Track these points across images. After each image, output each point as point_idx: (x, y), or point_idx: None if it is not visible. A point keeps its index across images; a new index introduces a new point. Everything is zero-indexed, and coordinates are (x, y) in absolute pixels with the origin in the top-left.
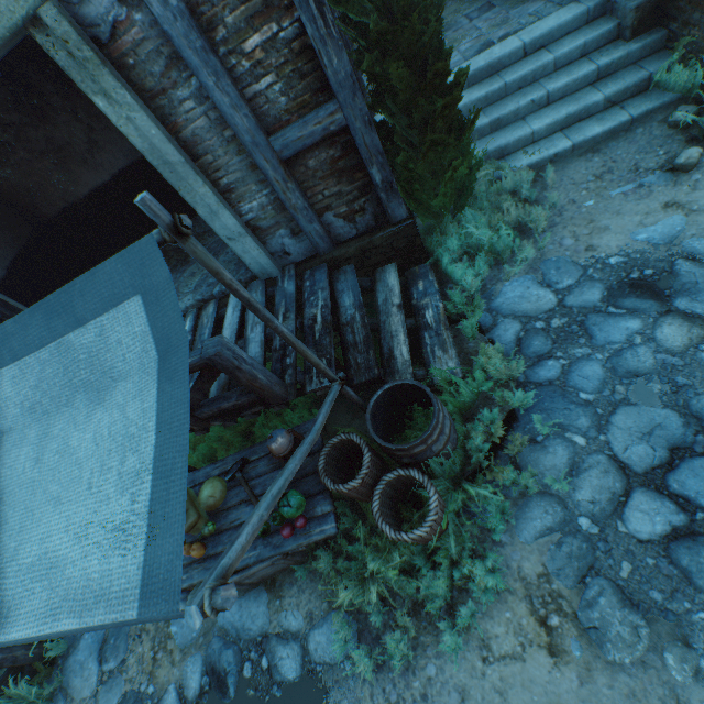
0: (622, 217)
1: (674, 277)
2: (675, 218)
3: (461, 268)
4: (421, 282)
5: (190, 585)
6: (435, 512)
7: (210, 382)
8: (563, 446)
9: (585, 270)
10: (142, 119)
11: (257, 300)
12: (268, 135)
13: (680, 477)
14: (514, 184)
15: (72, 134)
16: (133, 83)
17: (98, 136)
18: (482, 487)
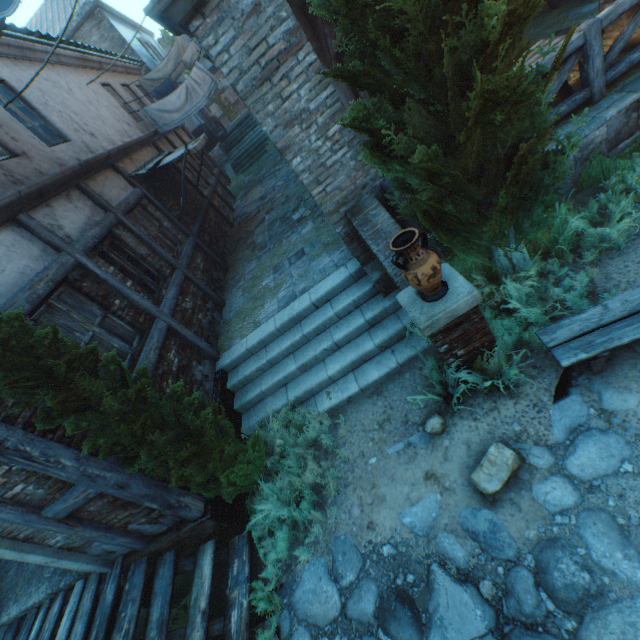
0: (395, 484)
1: (430, 592)
2: (432, 497)
3: (268, 545)
4: (237, 560)
5: None
6: None
7: None
8: None
9: (364, 560)
10: None
11: (85, 607)
12: (43, 506)
13: None
14: (317, 431)
15: None
16: None
17: None
18: None
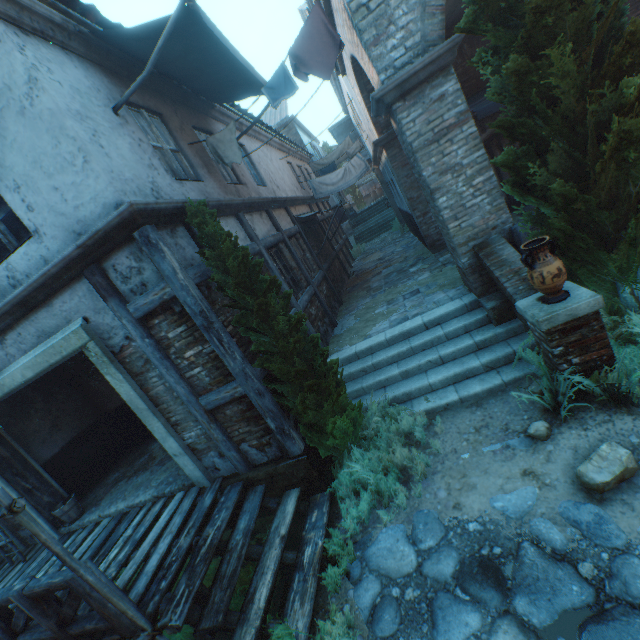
0: (488, 476)
1: (518, 564)
2: (529, 489)
3: (349, 504)
4: (316, 511)
5: None
6: None
7: (77, 599)
8: None
9: (447, 531)
10: (127, 386)
11: (185, 507)
12: (200, 395)
13: None
14: (411, 425)
15: None
16: (128, 368)
17: None
18: None
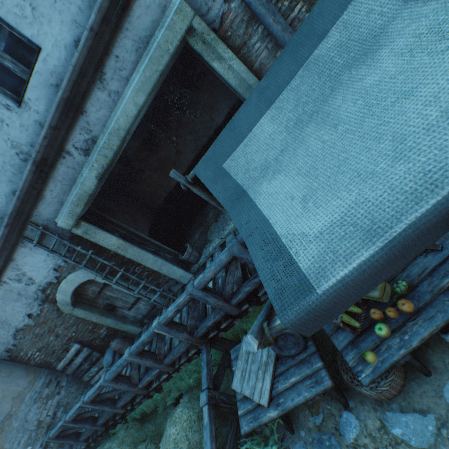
0: None
1: None
2: None
3: None
4: None
5: (419, 342)
6: None
7: None
8: None
9: None
10: (236, 63)
11: None
12: None
13: None
14: None
15: (168, 152)
16: (229, 47)
17: (180, 147)
18: None
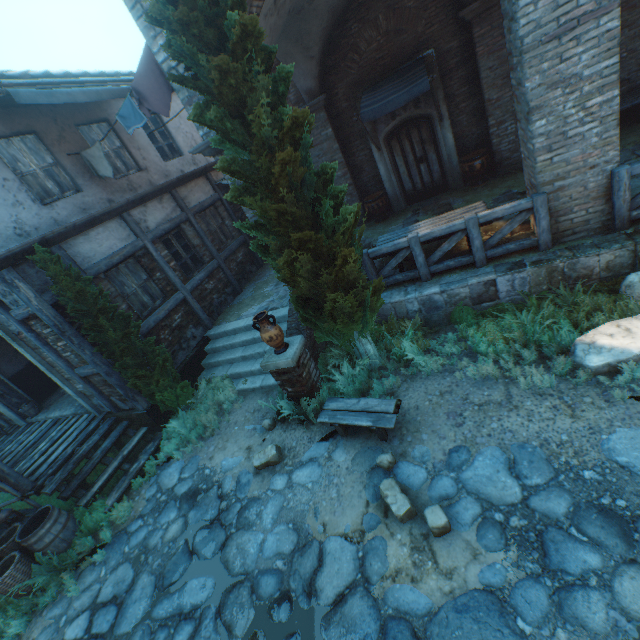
0: (235, 444)
1: (206, 495)
2: (240, 458)
3: (168, 443)
4: (152, 443)
5: None
6: (3, 578)
7: None
8: (98, 572)
9: (197, 471)
10: (29, 355)
11: (82, 426)
12: (77, 367)
13: (102, 612)
14: (227, 399)
15: None
16: (28, 344)
17: None
18: (43, 577)
